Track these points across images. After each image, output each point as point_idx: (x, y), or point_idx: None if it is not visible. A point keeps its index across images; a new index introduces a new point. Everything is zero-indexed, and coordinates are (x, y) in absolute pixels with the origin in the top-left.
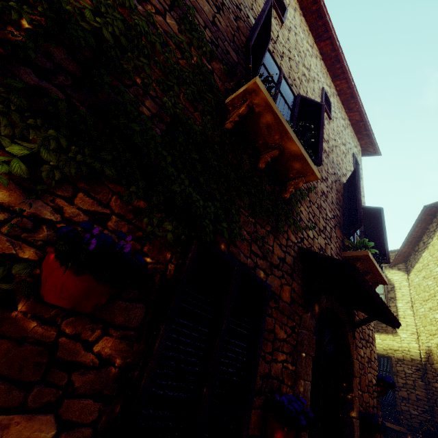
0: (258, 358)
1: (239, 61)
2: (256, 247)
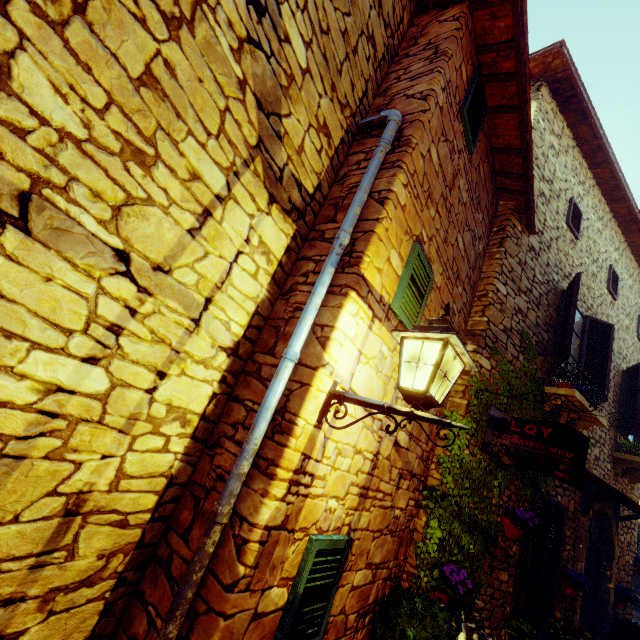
0: (560, 551)
1: (548, 338)
2: (556, 481)
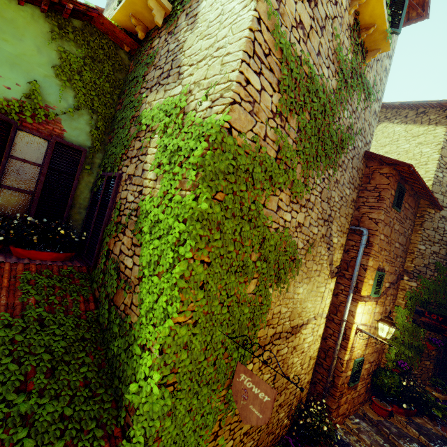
0: None
1: None
2: None
